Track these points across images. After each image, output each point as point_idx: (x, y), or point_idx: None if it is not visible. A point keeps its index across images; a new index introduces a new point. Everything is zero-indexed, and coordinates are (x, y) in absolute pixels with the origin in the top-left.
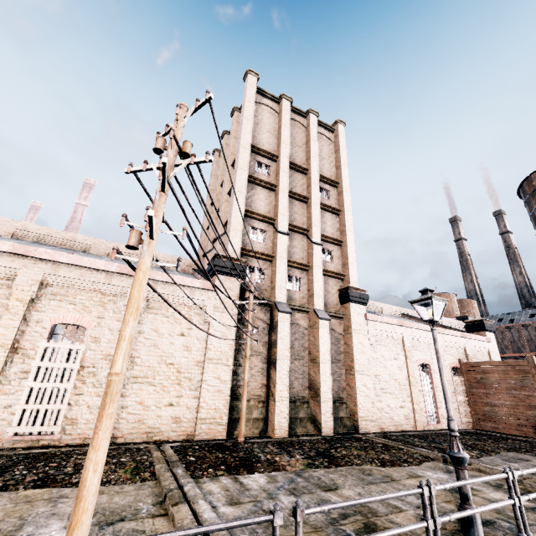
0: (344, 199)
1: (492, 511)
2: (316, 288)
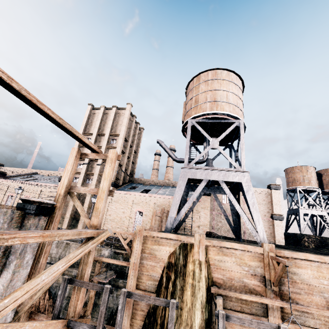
0: (118, 142)
1: None
2: (93, 182)
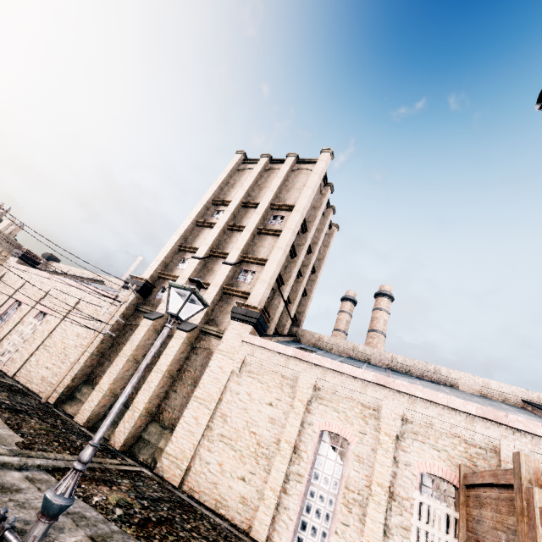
0: (289, 219)
1: None
2: None
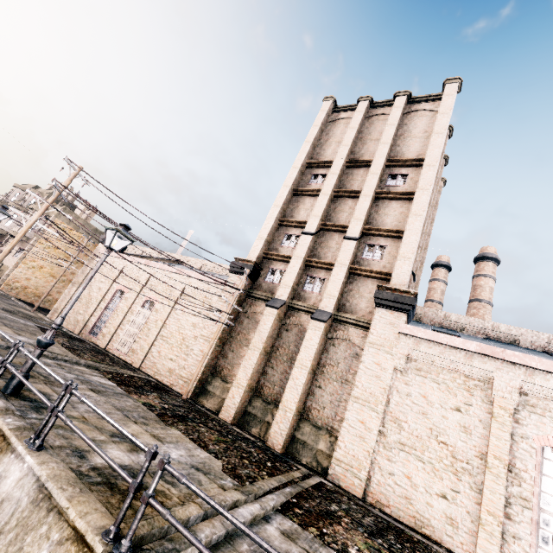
0: (420, 177)
1: (66, 426)
2: (329, 287)
